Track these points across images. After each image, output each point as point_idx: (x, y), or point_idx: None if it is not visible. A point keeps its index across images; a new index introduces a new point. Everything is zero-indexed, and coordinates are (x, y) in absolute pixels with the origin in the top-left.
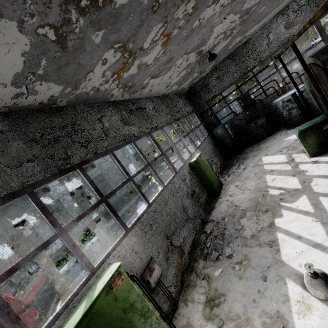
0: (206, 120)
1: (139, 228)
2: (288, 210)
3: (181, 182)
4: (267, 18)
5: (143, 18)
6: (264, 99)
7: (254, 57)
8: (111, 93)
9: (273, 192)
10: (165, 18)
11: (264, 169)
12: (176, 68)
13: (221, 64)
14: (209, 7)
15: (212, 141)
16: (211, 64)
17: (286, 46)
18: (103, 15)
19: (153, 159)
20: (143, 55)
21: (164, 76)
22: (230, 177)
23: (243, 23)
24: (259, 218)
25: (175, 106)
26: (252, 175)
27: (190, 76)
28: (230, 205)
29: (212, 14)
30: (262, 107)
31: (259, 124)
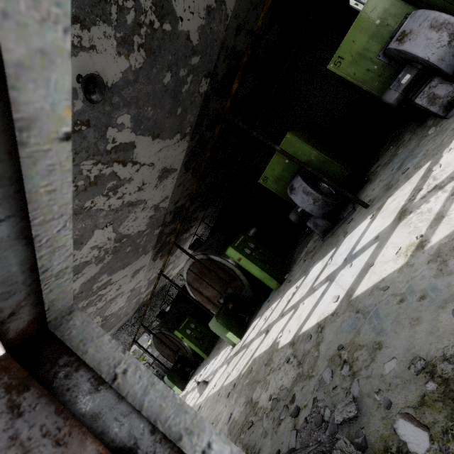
0: None
1: None
2: None
3: None
4: (114, 329)
5: None
6: None
7: None
8: None
9: None
10: (75, 304)
11: None
12: None
13: None
14: (92, 307)
15: None
16: None
17: (138, 327)
18: None
19: None
20: None
21: None
22: None
23: (102, 327)
24: None
25: None
26: None
27: None
28: None
29: (91, 311)
30: None
31: None
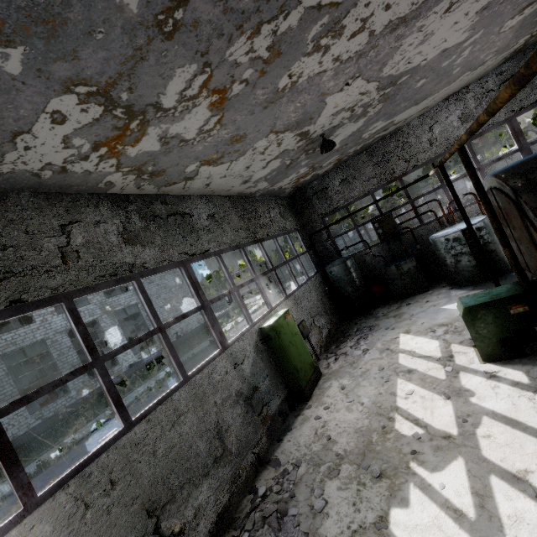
0: (317, 247)
1: (72, 494)
2: (422, 490)
3: (229, 368)
4: (431, 100)
5: (141, 44)
6: (417, 229)
7: (407, 157)
8: (106, 179)
9: (403, 427)
10: (204, 55)
11: (397, 362)
12: (257, 155)
13: (351, 160)
14: (308, 57)
15: (322, 285)
16: (333, 158)
17: (450, 150)
18: (3, 10)
19: (176, 318)
20: (167, 119)
21: (233, 164)
22: (338, 361)
23: (387, 100)
24: (362, 492)
25: (260, 217)
26: (376, 369)
27: (293, 171)
28: (320, 432)
29: (318, 71)
30: (413, 241)
31: (404, 270)
